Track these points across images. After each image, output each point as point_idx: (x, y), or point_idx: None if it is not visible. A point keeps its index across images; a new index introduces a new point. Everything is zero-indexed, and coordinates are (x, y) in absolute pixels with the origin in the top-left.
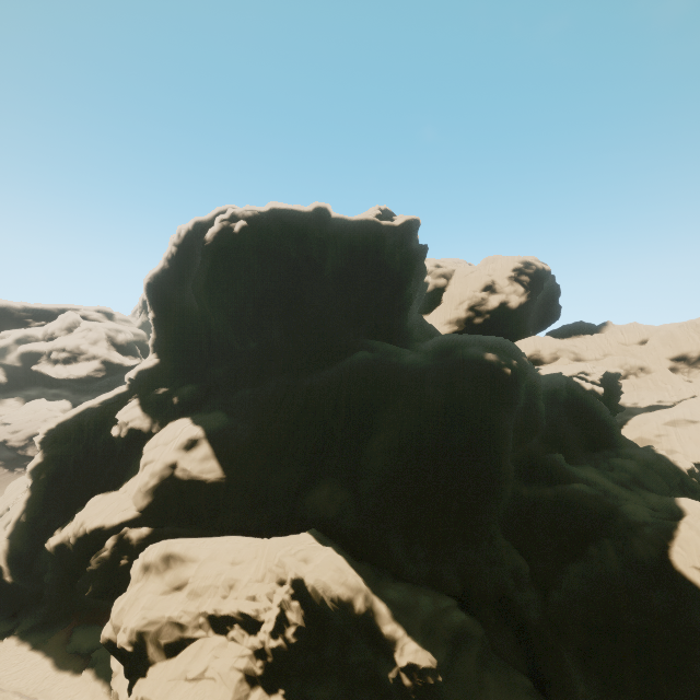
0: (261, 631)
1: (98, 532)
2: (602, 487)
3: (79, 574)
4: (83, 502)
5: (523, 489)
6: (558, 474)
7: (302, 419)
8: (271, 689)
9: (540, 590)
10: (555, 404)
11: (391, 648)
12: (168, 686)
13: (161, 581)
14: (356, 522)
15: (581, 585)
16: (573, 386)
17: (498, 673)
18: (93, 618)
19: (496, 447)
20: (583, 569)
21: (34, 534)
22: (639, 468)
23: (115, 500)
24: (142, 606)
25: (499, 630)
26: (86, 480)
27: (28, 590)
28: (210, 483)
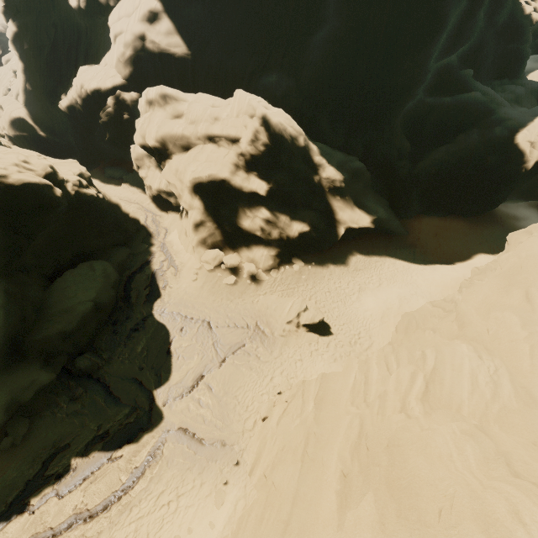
0: (240, 143)
1: (98, 93)
2: (491, 97)
3: (93, 132)
4: (72, 77)
5: (427, 98)
6: (461, 87)
7: (252, 6)
8: (248, 172)
9: (412, 162)
10: (489, 23)
11: (317, 168)
12: (188, 162)
13: (164, 111)
14: (297, 102)
15: (443, 156)
16: (515, 8)
17: (373, 194)
18: (114, 164)
19: (429, 40)
20: (449, 147)
21: (44, 103)
22: (525, 93)
23: (100, 71)
24: (156, 123)
25: (378, 181)
26: (66, 56)
27: (61, 143)
28: (178, 58)
